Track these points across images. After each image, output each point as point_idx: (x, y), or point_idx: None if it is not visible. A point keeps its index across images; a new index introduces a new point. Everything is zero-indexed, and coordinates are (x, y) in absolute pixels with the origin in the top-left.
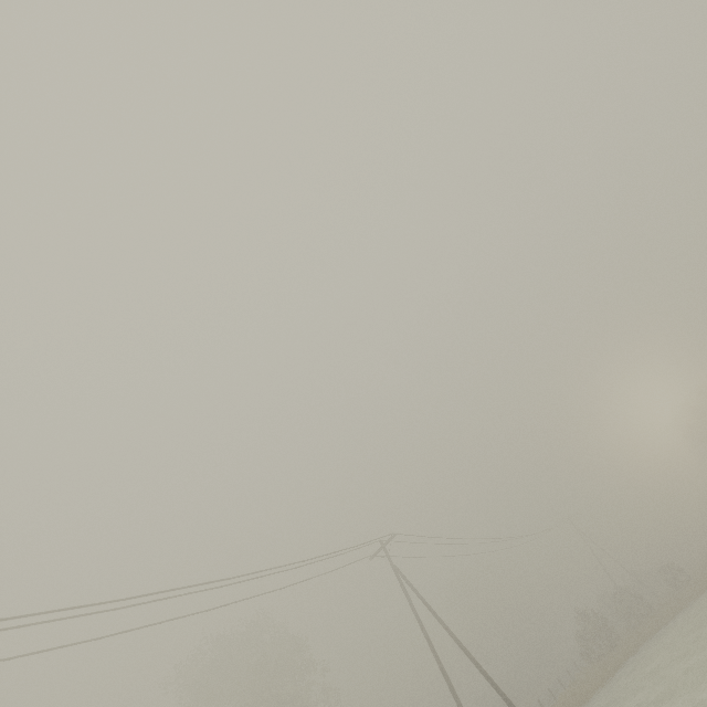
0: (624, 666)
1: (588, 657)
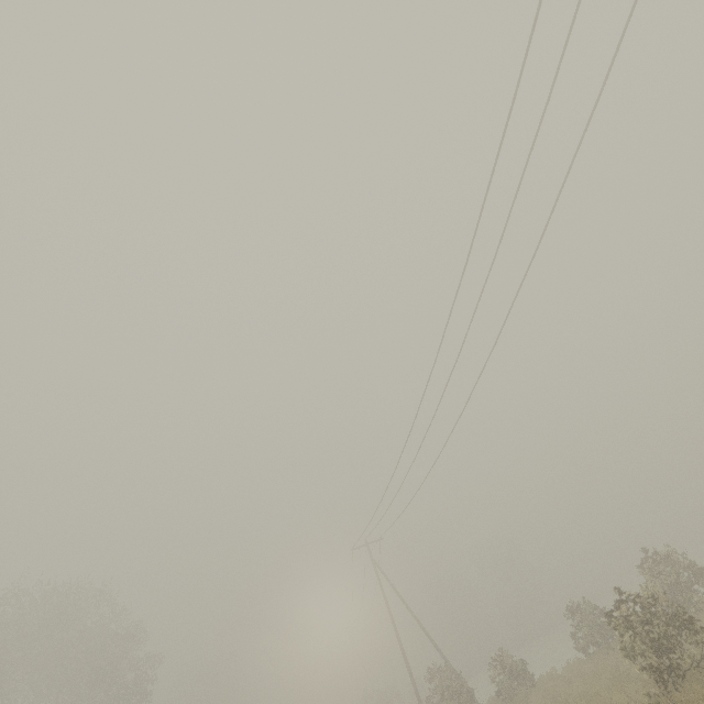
0: None
1: None
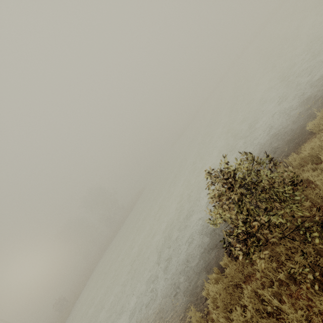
0: None
1: None
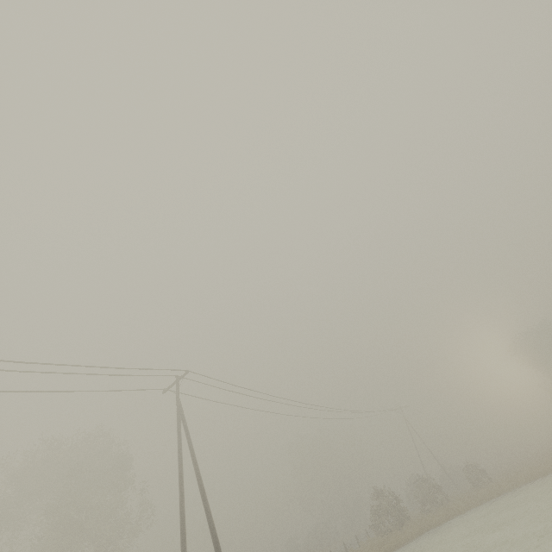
0: (401, 549)
1: (377, 530)
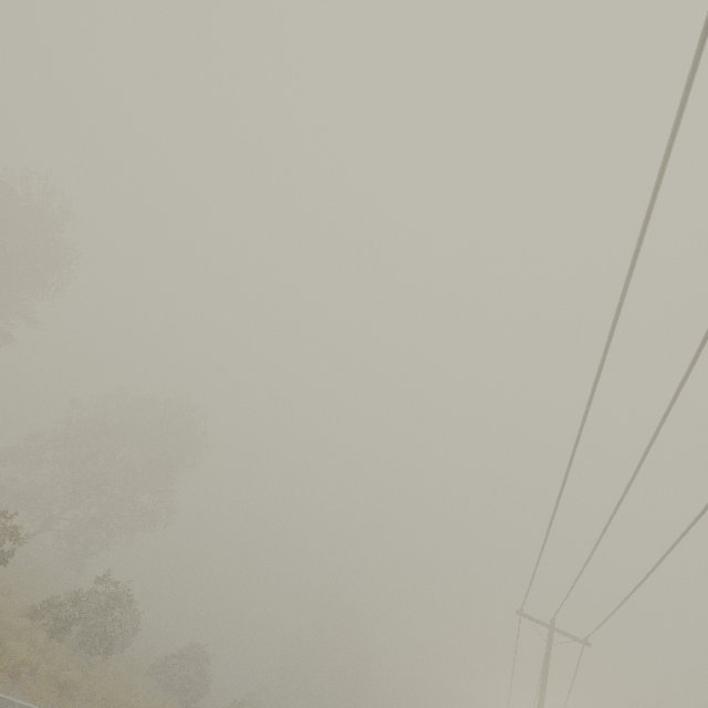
0: None
1: None
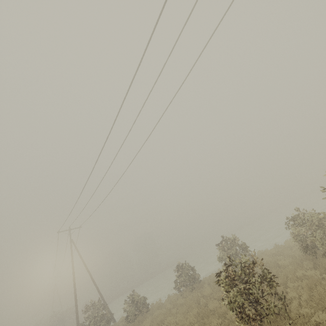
0: None
1: None
